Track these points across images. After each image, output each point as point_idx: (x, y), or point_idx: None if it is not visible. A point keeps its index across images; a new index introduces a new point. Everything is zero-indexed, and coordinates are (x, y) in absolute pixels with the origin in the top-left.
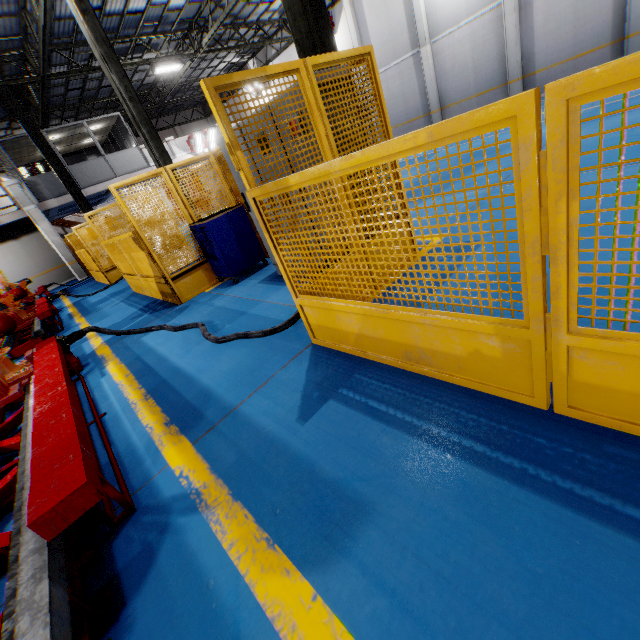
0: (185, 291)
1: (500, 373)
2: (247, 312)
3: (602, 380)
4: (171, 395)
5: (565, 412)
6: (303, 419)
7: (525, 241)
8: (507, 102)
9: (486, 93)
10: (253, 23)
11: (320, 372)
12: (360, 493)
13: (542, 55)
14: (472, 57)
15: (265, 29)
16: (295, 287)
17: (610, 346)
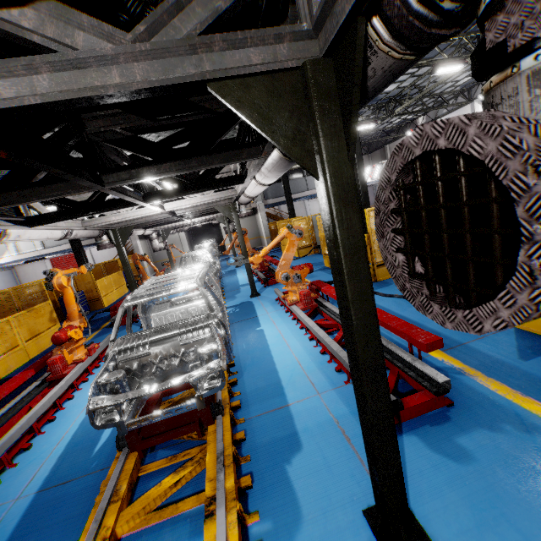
0: (380, 275)
1: None
2: None
3: None
4: None
5: None
6: (523, 359)
7: None
8: None
9: None
10: (436, 94)
11: (527, 342)
12: None
13: None
14: None
15: (443, 96)
16: None
17: None
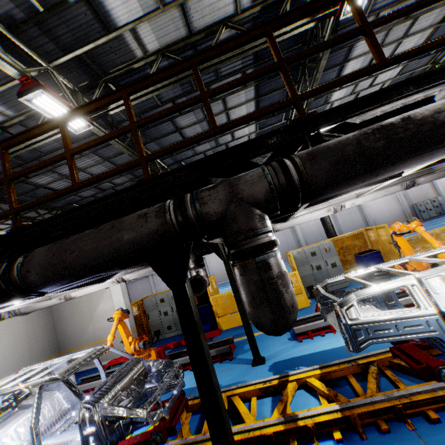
0: None
1: None
2: None
3: None
4: None
5: None
6: None
7: None
8: None
9: None
10: None
11: None
12: None
13: (345, 231)
14: (317, 230)
15: None
16: None
17: None
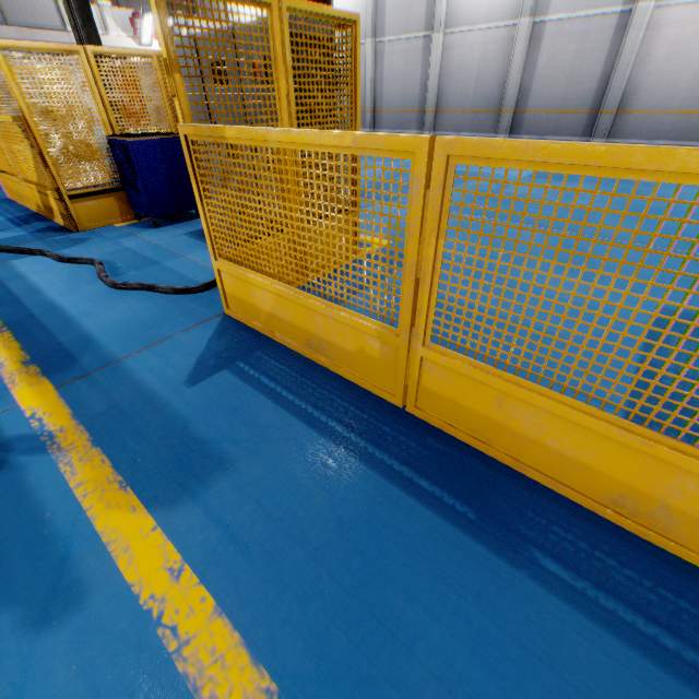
0: (86, 217)
1: (376, 372)
2: (161, 263)
3: (439, 388)
4: (39, 333)
5: (413, 411)
6: (191, 383)
7: (407, 261)
8: (411, 138)
9: (480, 112)
10: None
11: (223, 342)
12: (225, 452)
13: (536, 96)
14: (478, 68)
15: None
16: (216, 248)
17: (446, 362)
